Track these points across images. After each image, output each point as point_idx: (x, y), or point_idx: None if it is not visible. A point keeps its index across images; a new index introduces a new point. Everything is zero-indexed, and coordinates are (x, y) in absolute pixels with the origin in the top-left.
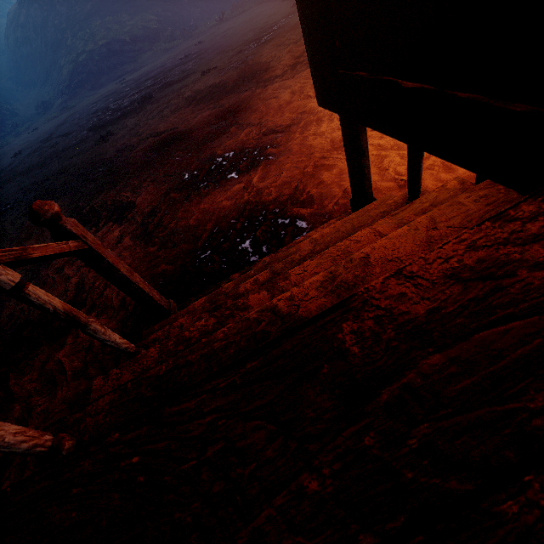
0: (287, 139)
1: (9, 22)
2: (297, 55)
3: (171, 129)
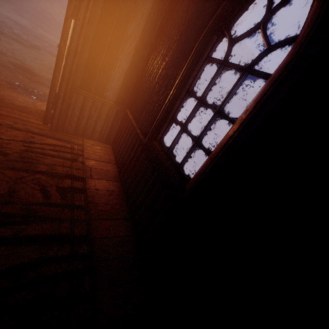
0: None
1: None
2: None
3: (31, 67)
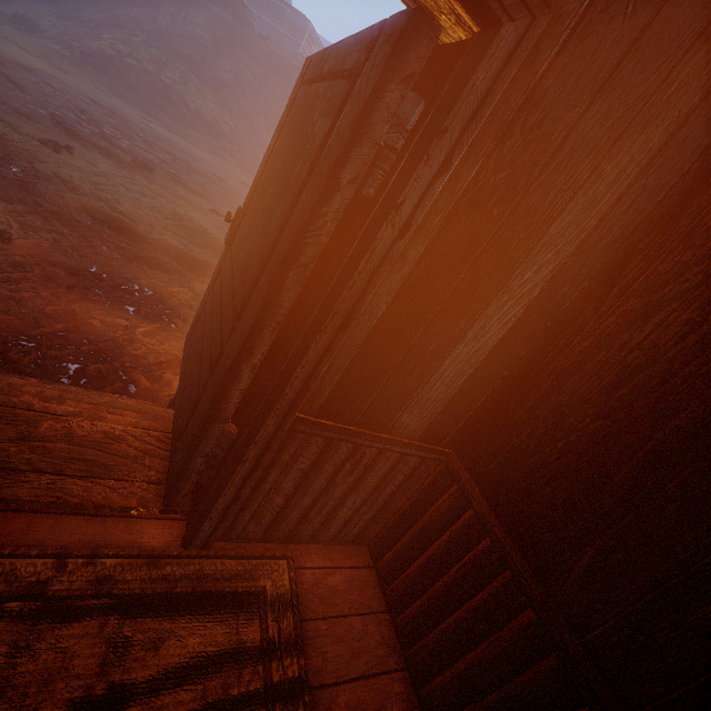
0: None
1: None
2: None
3: (131, 219)
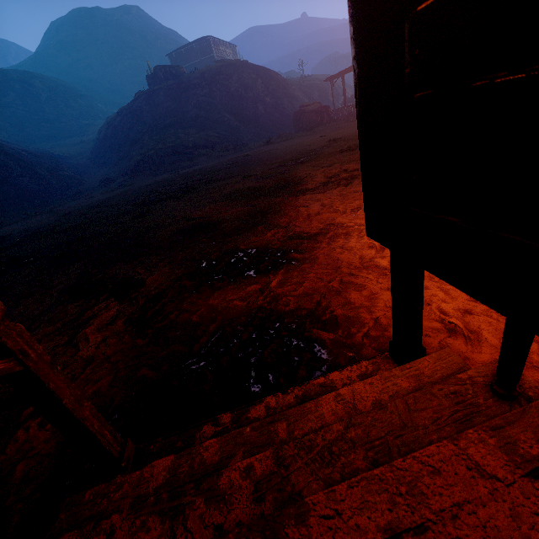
0: (313, 247)
1: (106, 123)
2: (329, 176)
3: (203, 217)
